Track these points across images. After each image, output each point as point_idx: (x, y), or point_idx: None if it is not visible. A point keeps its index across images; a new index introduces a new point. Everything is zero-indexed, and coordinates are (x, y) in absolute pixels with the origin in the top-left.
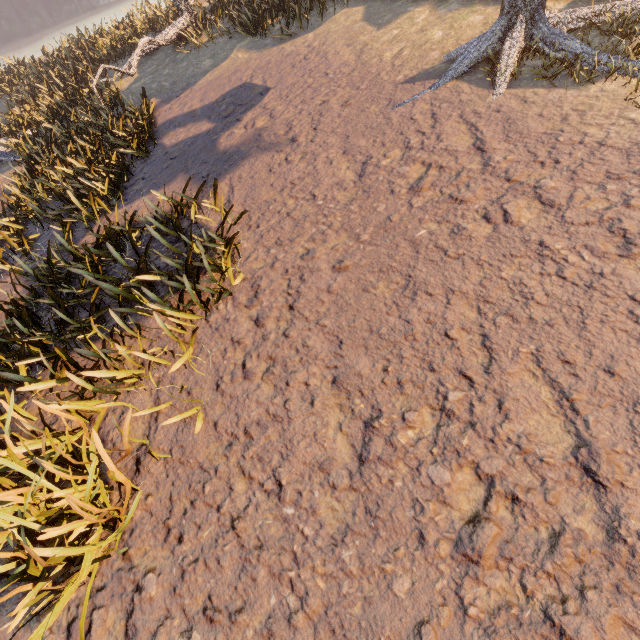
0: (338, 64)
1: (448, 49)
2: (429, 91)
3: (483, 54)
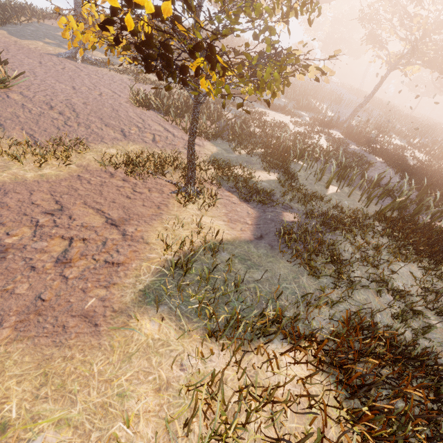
0: (5, 41)
1: (57, 53)
2: (56, 58)
3: (71, 55)
